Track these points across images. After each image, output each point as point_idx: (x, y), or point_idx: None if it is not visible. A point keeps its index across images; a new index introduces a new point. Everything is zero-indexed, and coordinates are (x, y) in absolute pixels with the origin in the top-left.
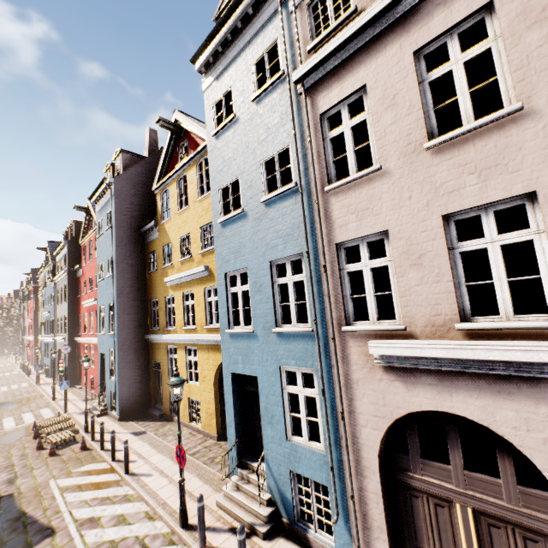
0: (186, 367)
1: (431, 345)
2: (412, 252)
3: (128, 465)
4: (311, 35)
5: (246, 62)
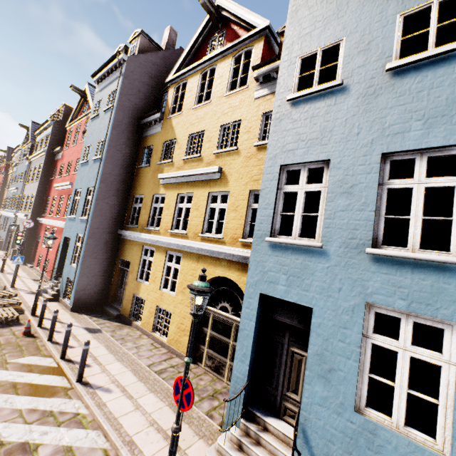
0: (162, 273)
1: None
2: None
3: (82, 371)
4: None
5: None
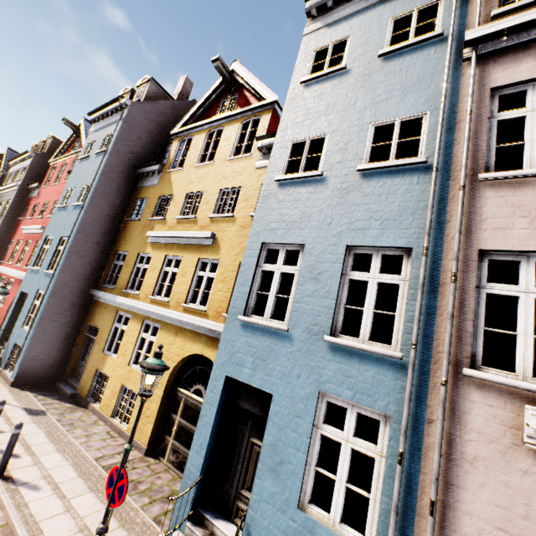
0: (134, 345)
1: None
2: None
3: (6, 462)
4: (498, 2)
5: (381, 15)
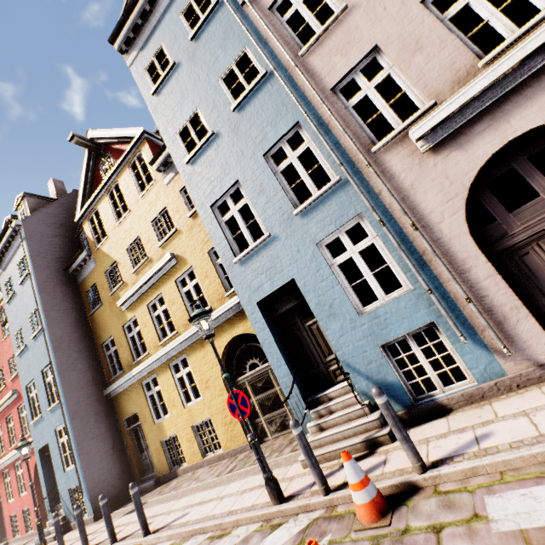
0: (177, 390)
1: (471, 84)
2: (408, 44)
3: (145, 520)
4: None
5: (172, 18)
